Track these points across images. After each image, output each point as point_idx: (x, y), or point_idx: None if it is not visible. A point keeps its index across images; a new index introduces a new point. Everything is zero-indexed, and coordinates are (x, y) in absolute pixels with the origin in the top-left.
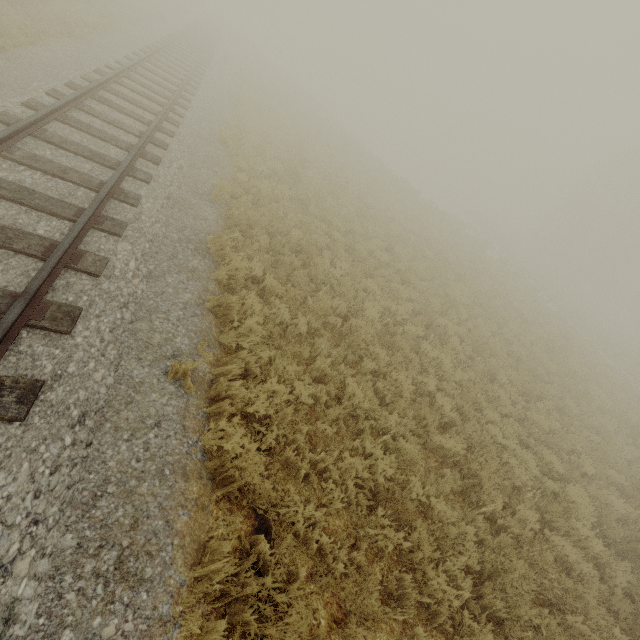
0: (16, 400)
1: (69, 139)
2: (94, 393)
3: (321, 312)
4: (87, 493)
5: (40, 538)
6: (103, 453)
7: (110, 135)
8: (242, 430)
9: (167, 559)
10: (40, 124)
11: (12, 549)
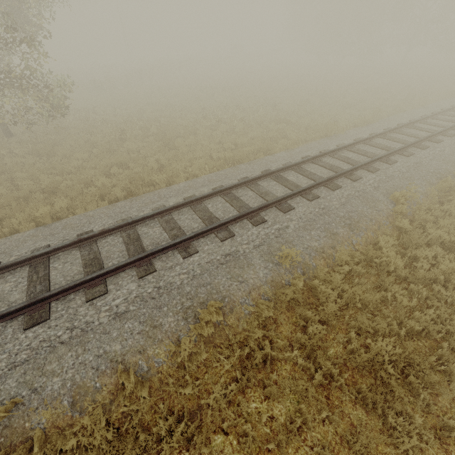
0: None
1: (207, 208)
2: None
3: None
4: None
5: None
6: None
7: (243, 203)
8: None
9: None
10: (202, 200)
11: None
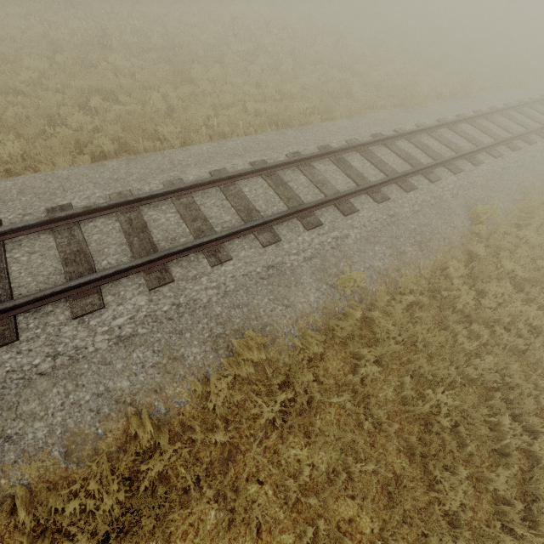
0: None
1: (244, 193)
2: None
3: None
4: None
5: None
6: None
7: (293, 193)
8: None
9: None
10: (236, 179)
11: None
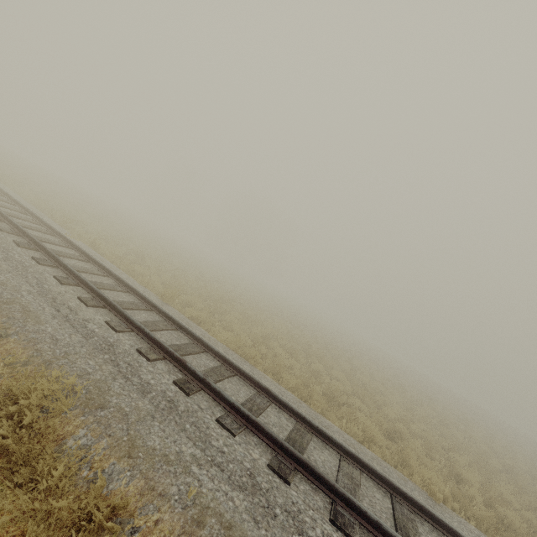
0: None
1: None
2: None
3: None
4: None
5: None
6: None
7: None
8: None
9: None
10: None
11: None
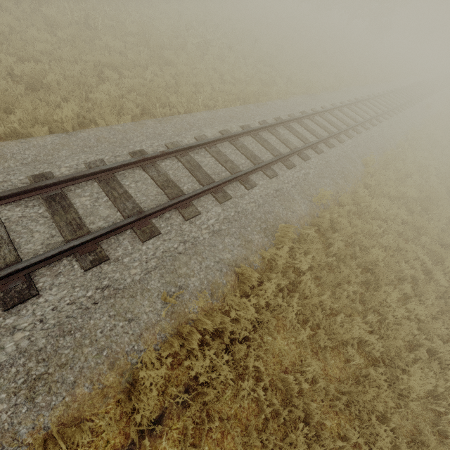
0: (92, 260)
1: (246, 146)
2: (123, 279)
3: (338, 336)
4: (70, 327)
5: (35, 330)
6: (95, 313)
7: (273, 147)
8: (164, 371)
9: (53, 403)
10: (238, 137)
11: (24, 324)
